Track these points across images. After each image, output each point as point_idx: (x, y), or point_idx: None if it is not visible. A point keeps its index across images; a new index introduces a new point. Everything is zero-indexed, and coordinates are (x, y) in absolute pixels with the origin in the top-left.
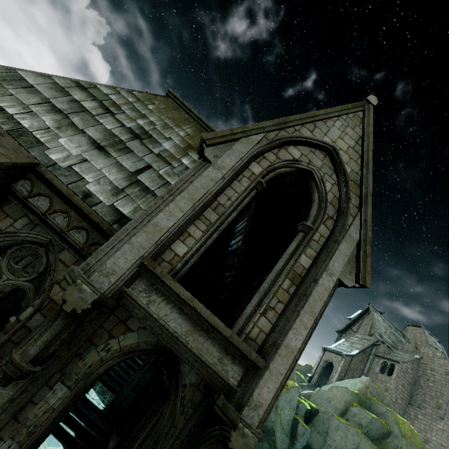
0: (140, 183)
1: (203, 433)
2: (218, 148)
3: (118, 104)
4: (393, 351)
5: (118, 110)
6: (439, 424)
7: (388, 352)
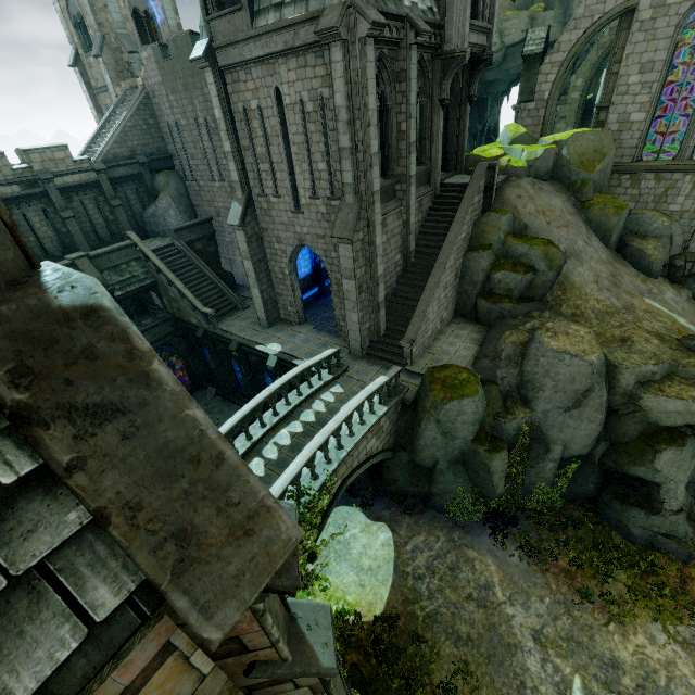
0: None
1: (473, 74)
2: None
3: None
4: None
5: None
6: None
7: None
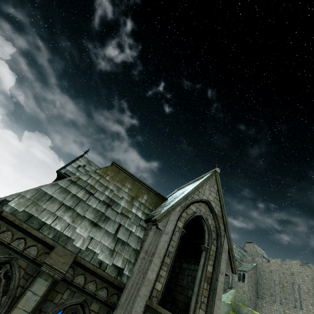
0: (120, 240)
1: None
2: (163, 221)
3: (93, 185)
4: (242, 264)
5: (94, 190)
6: (274, 306)
7: (239, 265)
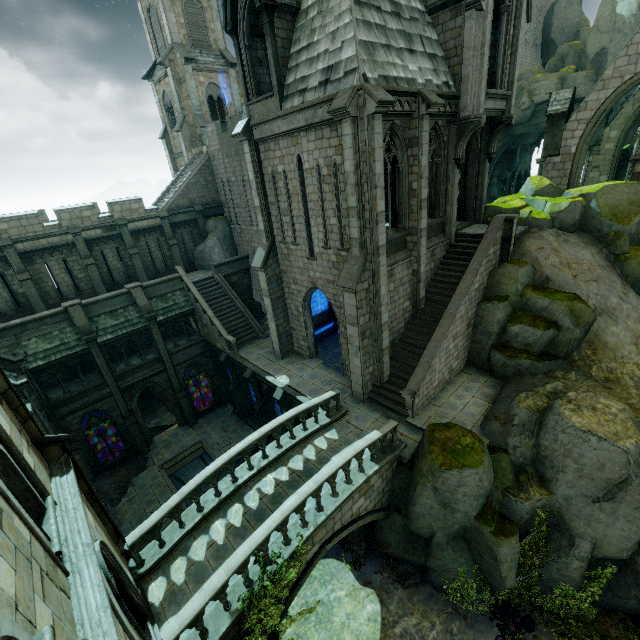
0: (430, 55)
1: (492, 134)
2: None
3: None
4: None
5: None
6: None
7: None
